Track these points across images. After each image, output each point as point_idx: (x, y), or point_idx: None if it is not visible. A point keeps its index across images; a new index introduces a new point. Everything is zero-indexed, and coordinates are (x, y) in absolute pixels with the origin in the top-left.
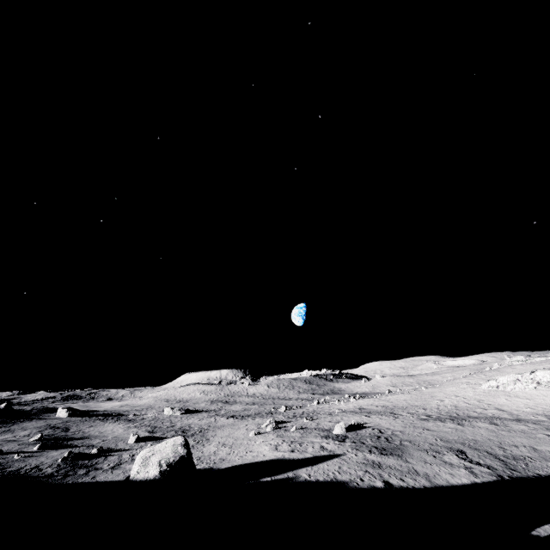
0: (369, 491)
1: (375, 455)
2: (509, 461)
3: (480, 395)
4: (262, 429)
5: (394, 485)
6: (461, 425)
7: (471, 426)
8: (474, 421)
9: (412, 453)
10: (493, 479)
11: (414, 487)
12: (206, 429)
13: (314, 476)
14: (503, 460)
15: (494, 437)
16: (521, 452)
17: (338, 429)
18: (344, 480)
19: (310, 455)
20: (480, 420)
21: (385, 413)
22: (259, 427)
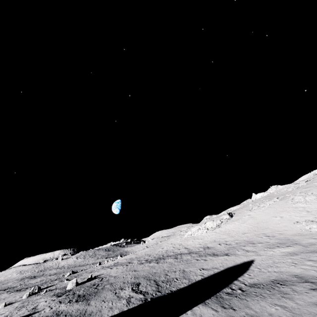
0: None
1: (69, 303)
2: (162, 285)
3: (182, 241)
4: (21, 298)
5: None
6: (158, 263)
7: (162, 262)
8: (167, 258)
9: (102, 294)
10: (138, 304)
11: None
12: None
13: None
14: (159, 284)
15: (168, 268)
16: (174, 275)
17: (69, 285)
18: None
19: None
20: (171, 257)
21: (124, 264)
22: (22, 296)
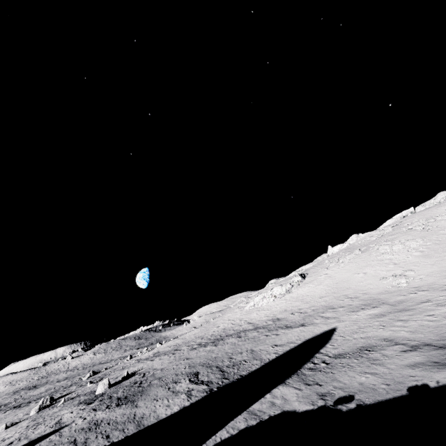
0: None
1: (109, 409)
2: (227, 370)
3: (243, 315)
4: (27, 415)
5: None
6: (216, 346)
7: (222, 344)
8: (228, 338)
9: (151, 392)
10: (202, 396)
11: (113, 443)
12: None
13: None
14: (224, 370)
15: (231, 350)
16: (241, 357)
17: (100, 387)
18: None
19: (26, 441)
20: (232, 336)
21: (169, 352)
22: (28, 413)
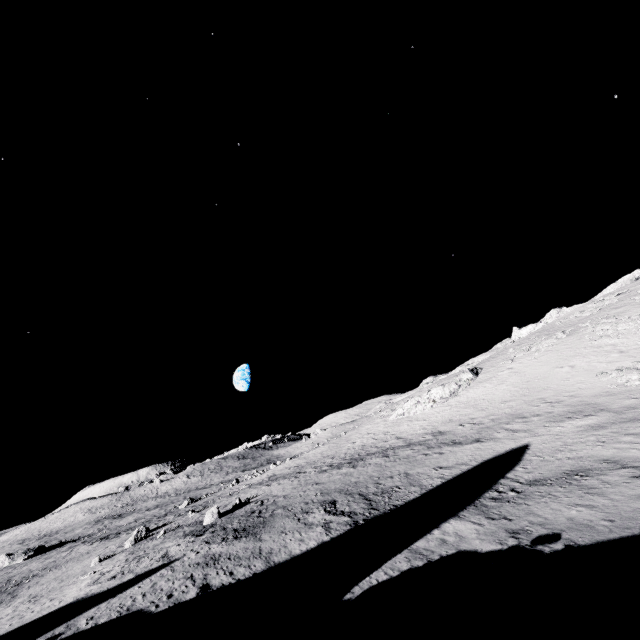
0: (165, 614)
1: (226, 543)
2: (375, 499)
3: (389, 427)
4: (122, 547)
5: (214, 586)
6: (354, 467)
7: (363, 466)
8: (370, 458)
9: (276, 523)
10: (345, 530)
11: (239, 580)
12: (33, 576)
13: (96, 618)
14: (370, 499)
15: (377, 473)
16: (393, 483)
17: (208, 517)
18: (140, 608)
19: (132, 575)
20: (376, 455)
21: (290, 475)
22: (121, 545)
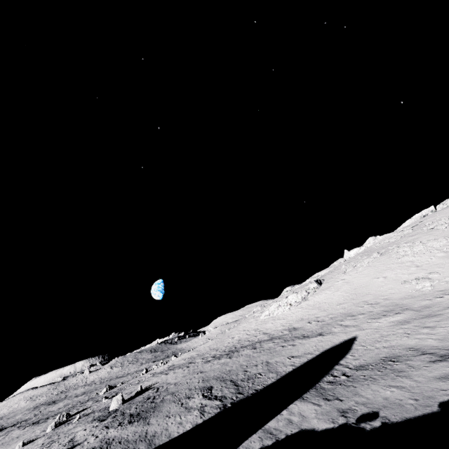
0: None
1: (121, 427)
2: (242, 384)
3: (258, 325)
4: (44, 431)
5: None
6: (230, 358)
7: (237, 356)
8: (243, 350)
9: (164, 408)
10: (216, 413)
11: None
12: None
13: None
14: (238, 384)
15: (246, 362)
16: (256, 370)
17: (113, 403)
18: None
19: None
20: (247, 348)
21: (184, 365)
22: (45, 429)
